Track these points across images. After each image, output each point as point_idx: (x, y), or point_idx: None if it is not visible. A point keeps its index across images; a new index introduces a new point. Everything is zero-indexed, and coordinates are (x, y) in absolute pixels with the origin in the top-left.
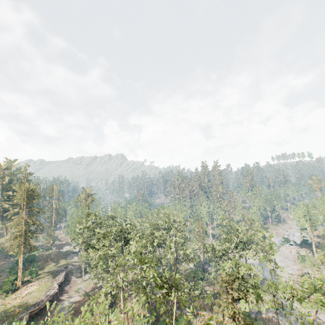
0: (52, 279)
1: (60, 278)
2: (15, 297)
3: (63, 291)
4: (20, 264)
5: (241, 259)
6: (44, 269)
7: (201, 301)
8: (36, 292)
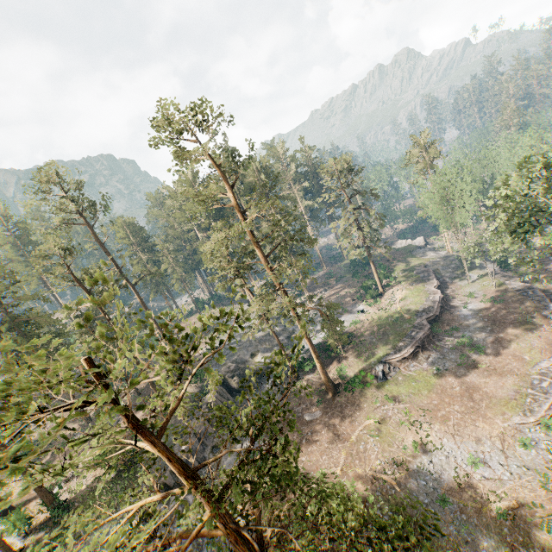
0: (420, 282)
1: (432, 280)
2: (388, 303)
3: (446, 296)
4: (372, 268)
5: None
6: (395, 272)
7: None
8: (412, 298)
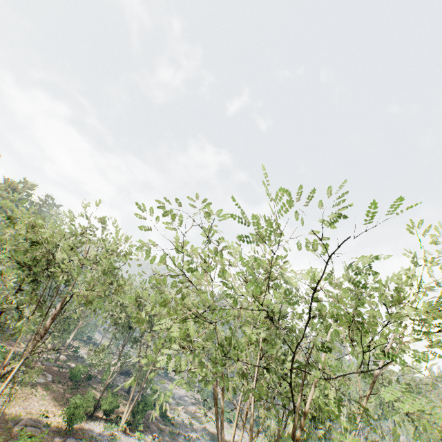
0: None
1: None
2: None
3: None
4: None
5: (207, 423)
6: None
7: (61, 387)
8: None
